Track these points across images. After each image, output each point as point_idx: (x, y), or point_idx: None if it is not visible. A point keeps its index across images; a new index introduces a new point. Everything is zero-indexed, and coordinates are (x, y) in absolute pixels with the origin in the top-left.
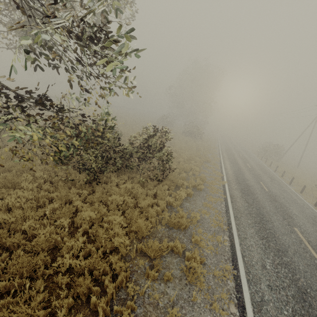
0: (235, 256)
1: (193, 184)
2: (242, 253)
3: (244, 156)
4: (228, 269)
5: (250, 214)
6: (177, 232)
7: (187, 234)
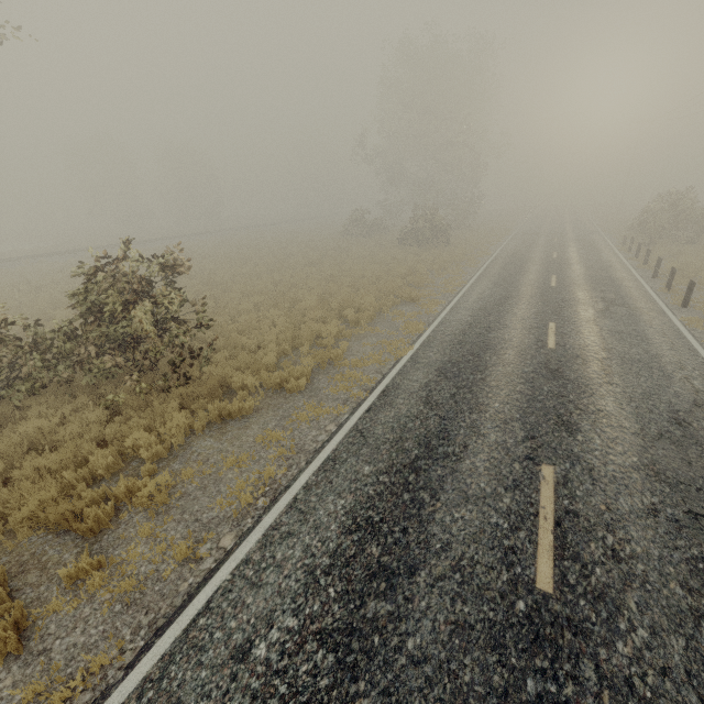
0: (177, 614)
1: (274, 379)
2: (211, 600)
3: (565, 257)
4: (96, 668)
5: (397, 441)
6: (71, 541)
7: (98, 546)
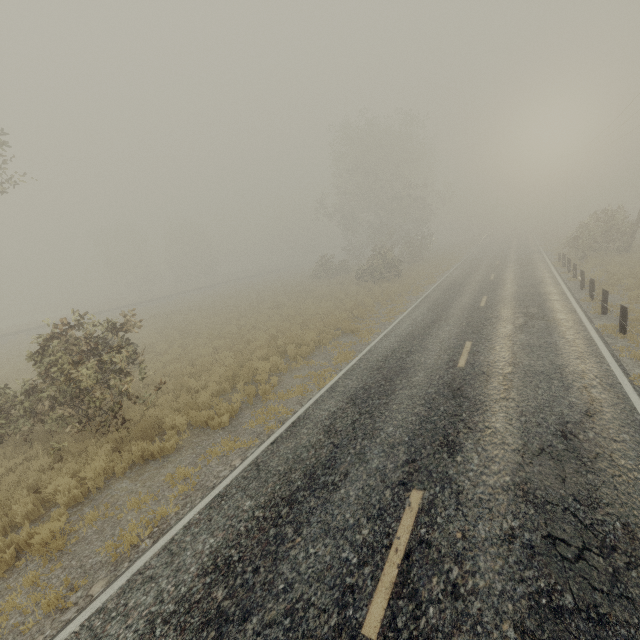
0: None
1: (201, 418)
2: None
3: (501, 277)
4: None
5: (286, 473)
6: None
7: None
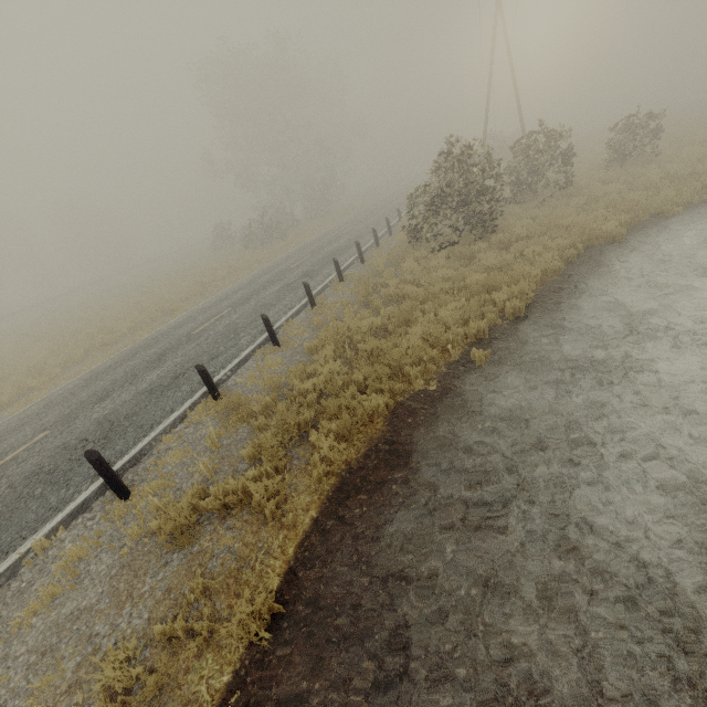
0: None
1: None
2: None
3: (352, 230)
4: None
5: None
6: None
7: None
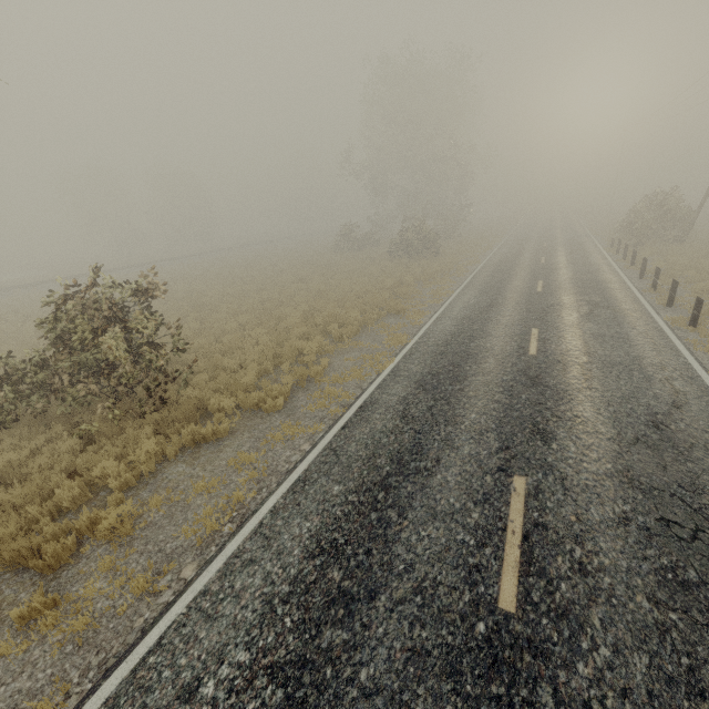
0: (128, 652)
1: (251, 400)
2: (164, 636)
3: (553, 261)
4: None
5: (369, 458)
6: (29, 579)
7: (56, 582)
